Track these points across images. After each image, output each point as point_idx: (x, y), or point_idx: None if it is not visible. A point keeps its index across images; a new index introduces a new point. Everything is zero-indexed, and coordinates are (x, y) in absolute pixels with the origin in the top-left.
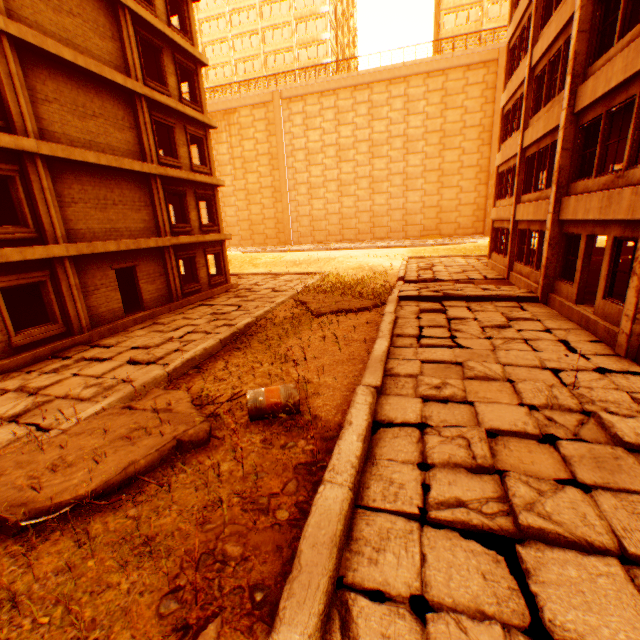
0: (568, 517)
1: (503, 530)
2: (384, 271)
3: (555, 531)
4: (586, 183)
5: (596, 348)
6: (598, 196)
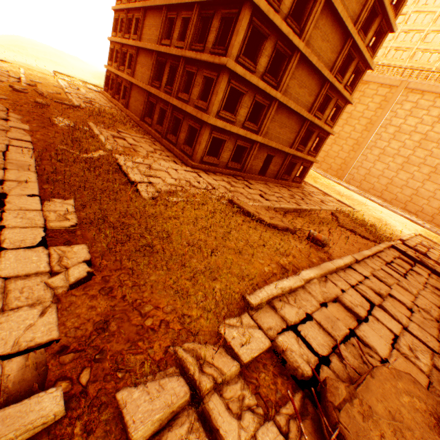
0: (396, 314)
1: (374, 303)
2: (394, 231)
3: (389, 311)
4: None
5: None
6: None
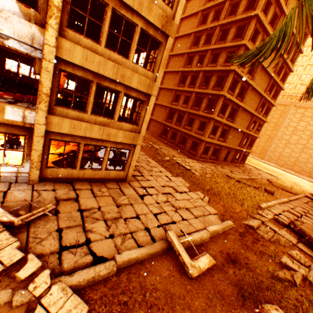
0: (312, 218)
1: (302, 214)
2: (305, 189)
3: (309, 217)
4: None
5: None
6: None
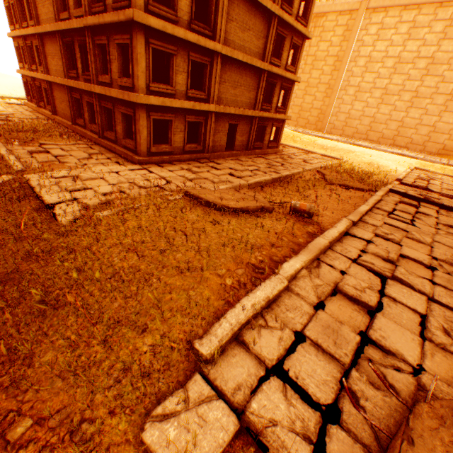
0: (416, 282)
1: (385, 275)
2: (388, 171)
3: (406, 282)
4: None
5: None
6: None
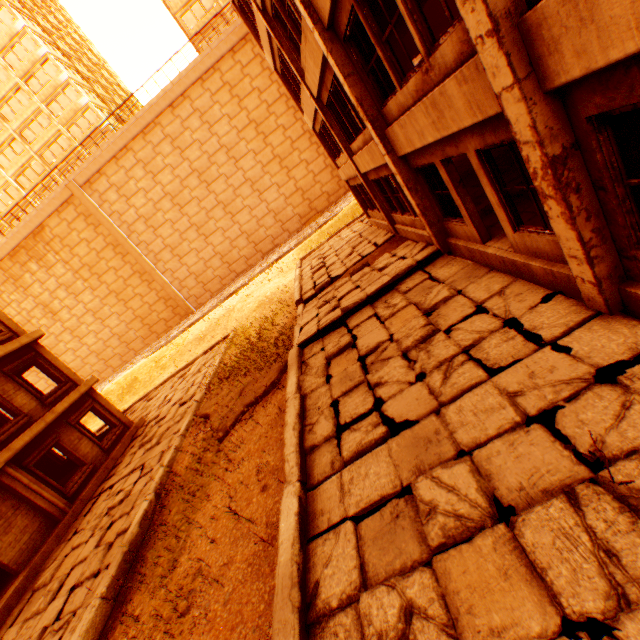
0: None
1: None
2: (284, 295)
3: None
4: (397, 100)
5: (560, 313)
6: (420, 109)
